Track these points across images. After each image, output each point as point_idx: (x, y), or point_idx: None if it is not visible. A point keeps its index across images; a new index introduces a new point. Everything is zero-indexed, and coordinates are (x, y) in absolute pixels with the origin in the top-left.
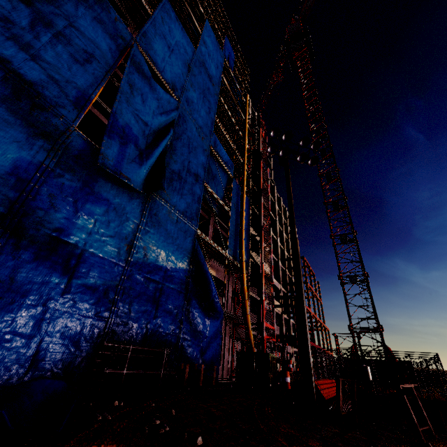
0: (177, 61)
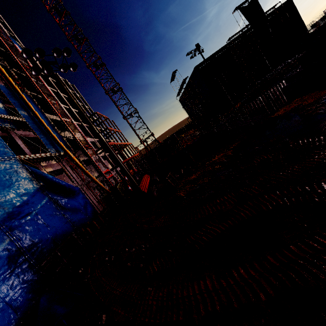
0: None
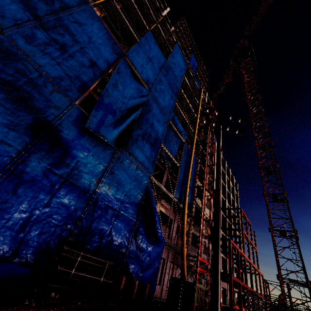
0: (152, 66)
